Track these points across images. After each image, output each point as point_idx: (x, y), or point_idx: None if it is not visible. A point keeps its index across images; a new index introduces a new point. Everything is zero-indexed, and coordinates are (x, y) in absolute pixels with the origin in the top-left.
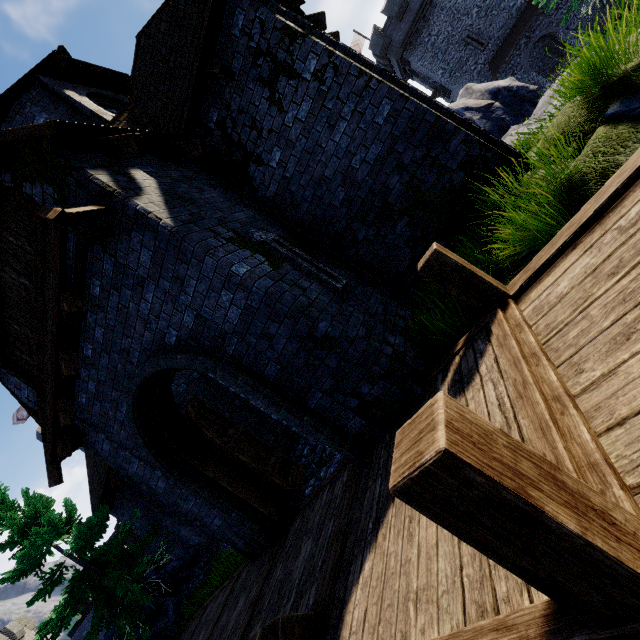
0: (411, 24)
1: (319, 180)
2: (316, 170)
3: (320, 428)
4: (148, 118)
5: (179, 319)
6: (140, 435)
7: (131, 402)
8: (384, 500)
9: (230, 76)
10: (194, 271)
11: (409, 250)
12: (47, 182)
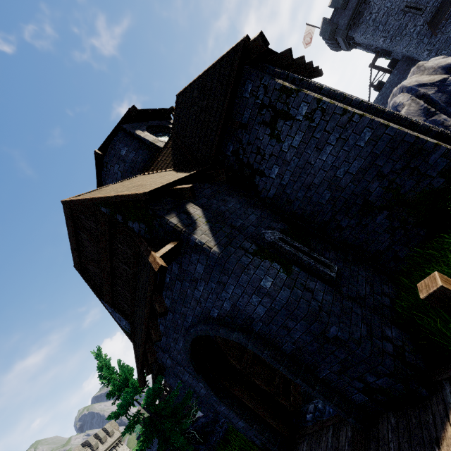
0: (354, 9)
1: (309, 186)
2: (306, 179)
3: (329, 397)
4: (185, 147)
5: (220, 304)
6: (192, 365)
7: (187, 346)
8: None
9: (244, 128)
10: (233, 281)
11: (388, 235)
12: (142, 222)
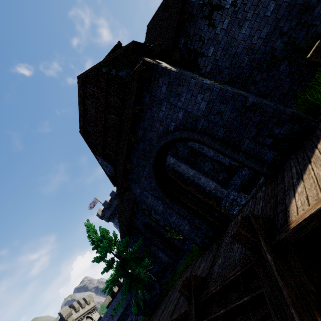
0: None
1: (233, 55)
2: (232, 51)
3: (249, 158)
4: None
5: (176, 116)
6: (154, 179)
7: (152, 162)
8: (302, 168)
9: (192, 17)
10: (185, 88)
11: (289, 79)
12: (128, 68)
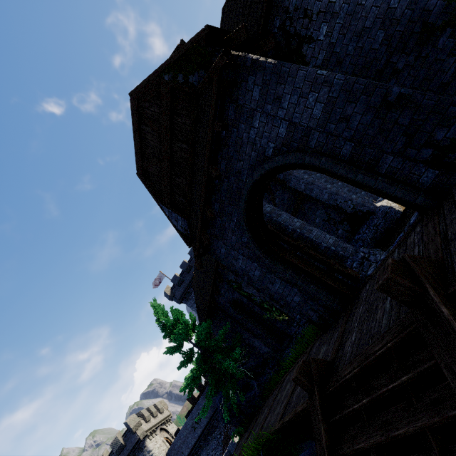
0: None
1: (360, 33)
2: (357, 26)
3: (394, 183)
4: None
5: (275, 133)
6: (247, 231)
7: (243, 205)
8: None
9: None
10: (289, 87)
11: (453, 59)
12: (201, 69)
